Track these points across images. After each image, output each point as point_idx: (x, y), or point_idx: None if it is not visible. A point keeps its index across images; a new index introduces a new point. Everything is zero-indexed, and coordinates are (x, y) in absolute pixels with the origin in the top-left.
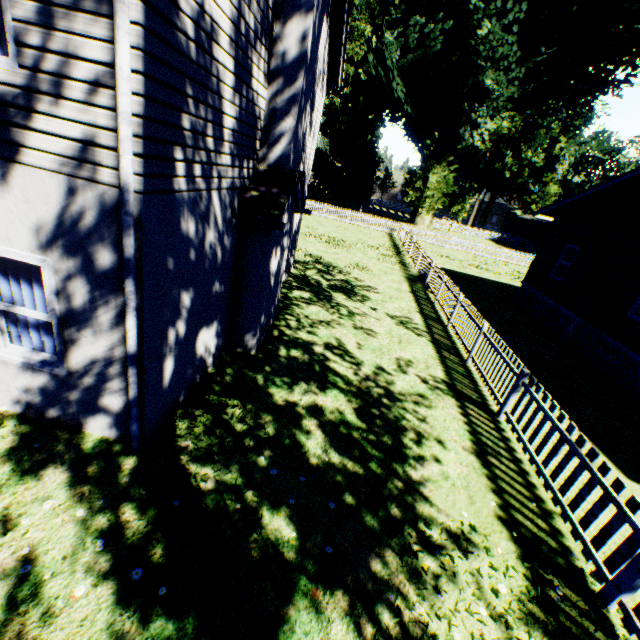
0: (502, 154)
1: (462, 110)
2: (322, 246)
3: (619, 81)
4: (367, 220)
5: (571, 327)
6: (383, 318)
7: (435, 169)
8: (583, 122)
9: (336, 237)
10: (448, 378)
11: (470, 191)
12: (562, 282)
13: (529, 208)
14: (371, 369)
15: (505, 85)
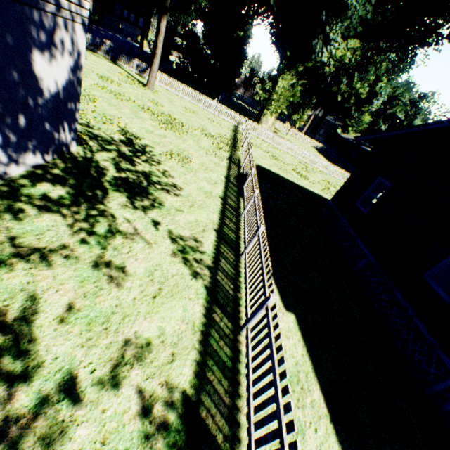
0: (340, 80)
1: (320, 20)
2: (152, 125)
3: (443, 36)
4: (222, 109)
5: (363, 263)
6: (160, 241)
7: (285, 75)
8: (406, 66)
9: (177, 118)
10: (196, 385)
11: (310, 105)
12: (365, 214)
13: (347, 129)
14: (42, 391)
15: (363, 2)
